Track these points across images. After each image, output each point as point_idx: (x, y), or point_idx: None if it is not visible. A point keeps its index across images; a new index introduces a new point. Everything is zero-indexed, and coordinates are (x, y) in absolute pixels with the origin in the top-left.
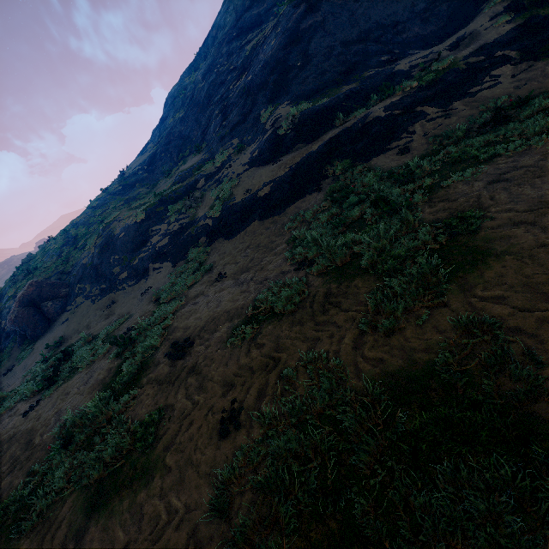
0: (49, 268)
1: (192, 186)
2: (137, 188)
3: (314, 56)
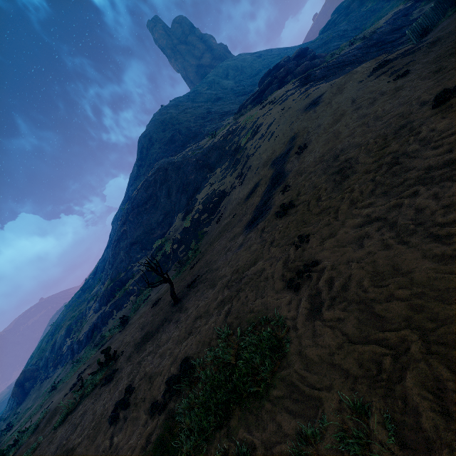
0: (41, 352)
1: (85, 313)
2: (86, 293)
3: (122, 249)
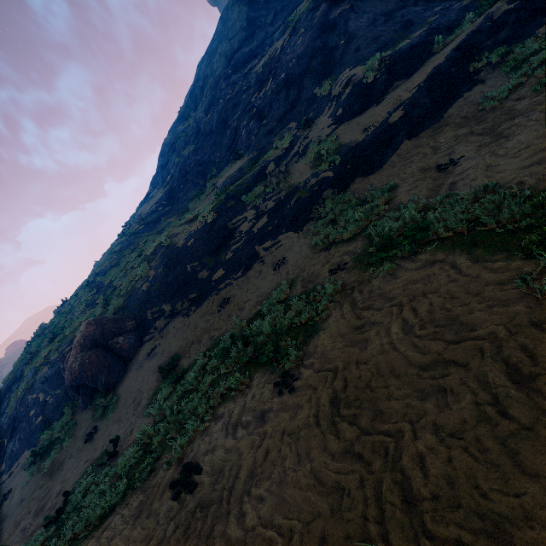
0: (85, 319)
1: (260, 174)
2: (164, 220)
3: (356, 31)
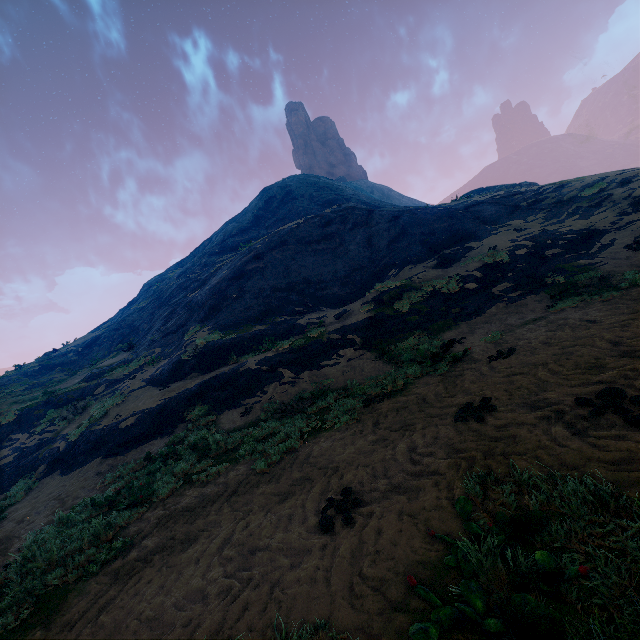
0: None
1: (90, 390)
2: (55, 372)
3: (248, 292)
